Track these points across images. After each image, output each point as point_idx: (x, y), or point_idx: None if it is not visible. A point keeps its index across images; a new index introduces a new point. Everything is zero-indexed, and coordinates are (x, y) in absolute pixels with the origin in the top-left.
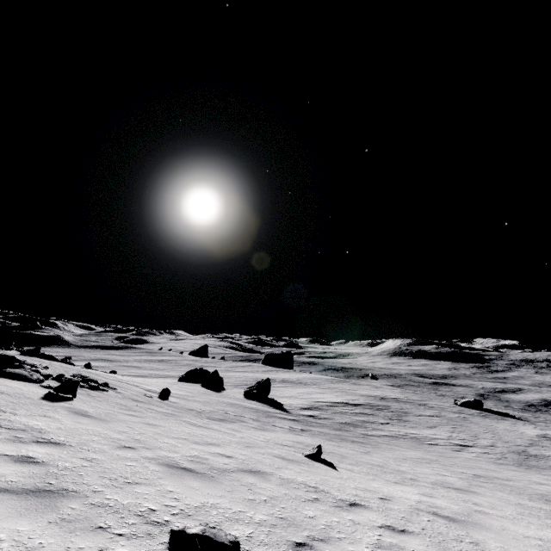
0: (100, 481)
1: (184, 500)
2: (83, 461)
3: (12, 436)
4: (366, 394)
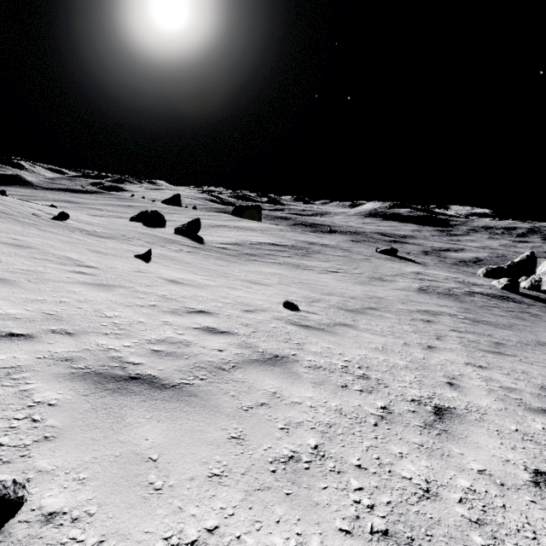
0: None
1: None
2: None
3: None
4: (300, 240)
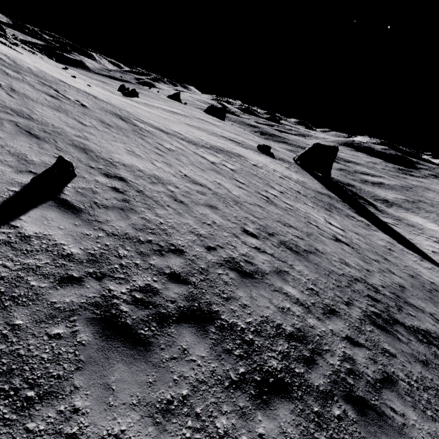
0: None
1: None
2: None
3: None
4: (198, 117)
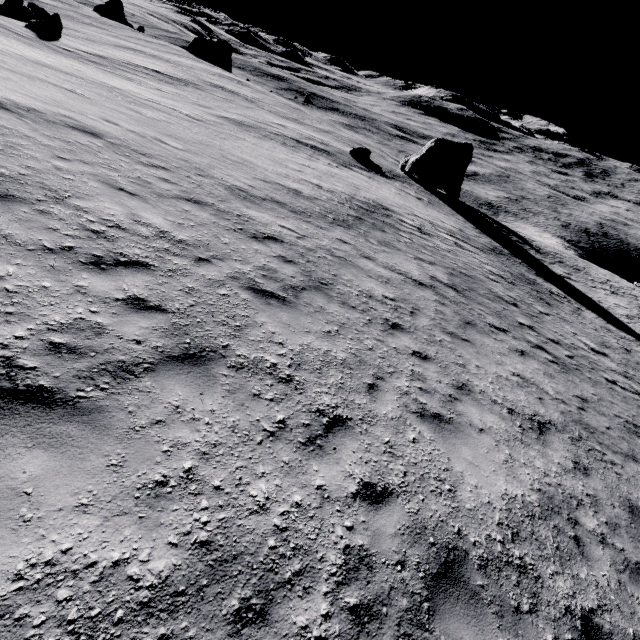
0: None
1: None
2: None
3: None
4: (211, 82)
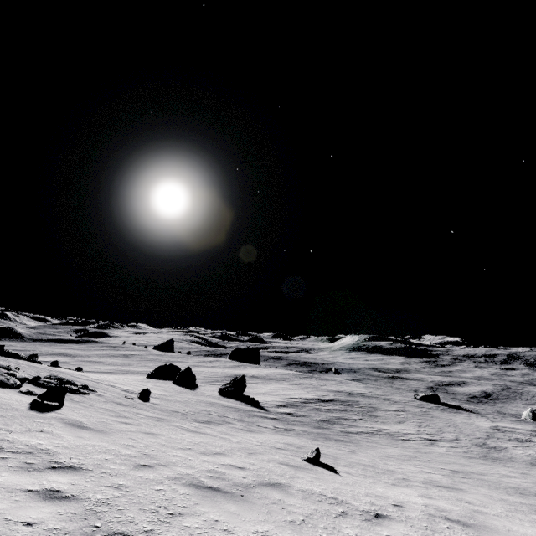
0: (143, 516)
1: (235, 531)
2: (111, 489)
3: (22, 463)
4: (334, 390)
